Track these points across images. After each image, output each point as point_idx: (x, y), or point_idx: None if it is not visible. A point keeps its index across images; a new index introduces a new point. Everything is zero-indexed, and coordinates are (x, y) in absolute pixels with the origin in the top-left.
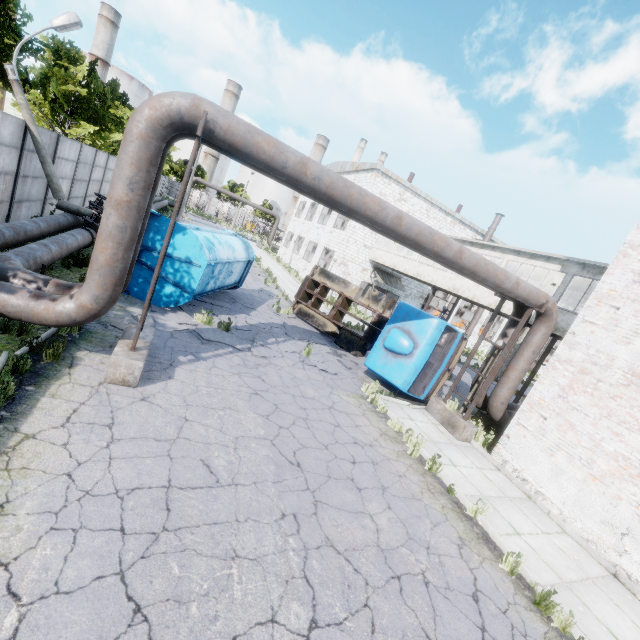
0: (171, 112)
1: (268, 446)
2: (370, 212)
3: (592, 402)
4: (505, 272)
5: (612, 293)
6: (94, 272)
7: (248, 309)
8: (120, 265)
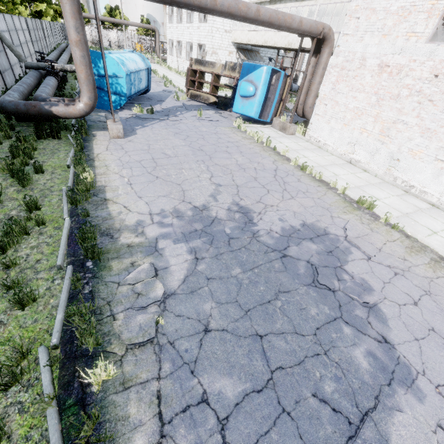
0: None
1: (187, 147)
2: (196, 2)
3: (345, 85)
4: (291, 16)
5: (357, 8)
6: (83, 85)
7: (160, 102)
8: (91, 78)
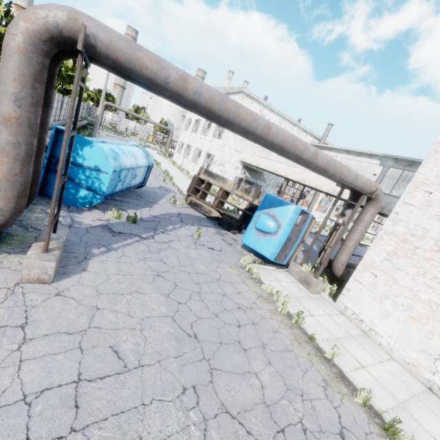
0: (48, 25)
1: (169, 323)
2: (244, 123)
3: (411, 263)
4: (348, 168)
5: (426, 181)
6: None
7: (151, 203)
8: (19, 179)
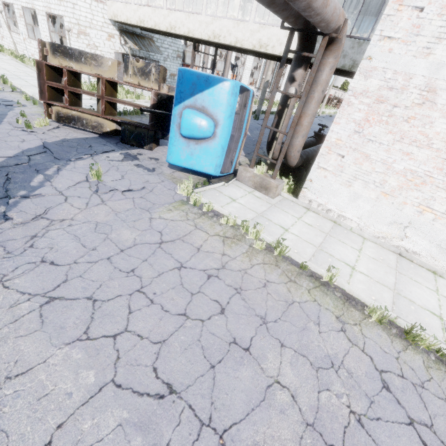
0: None
1: (112, 400)
2: None
3: (387, 130)
4: None
5: None
6: None
7: None
8: None
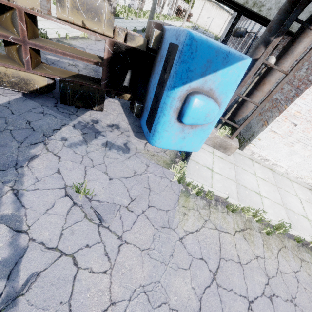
0: None
1: None
2: None
3: None
4: None
5: None
6: None
7: None
8: None
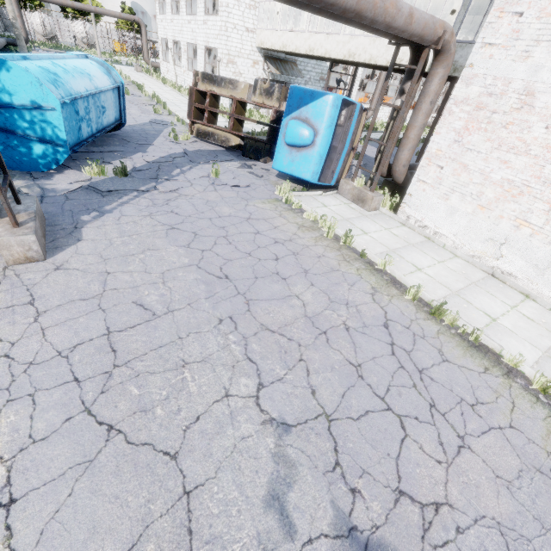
0: None
1: (195, 271)
2: None
3: (485, 138)
4: (396, 2)
5: None
6: None
7: (143, 146)
8: None
